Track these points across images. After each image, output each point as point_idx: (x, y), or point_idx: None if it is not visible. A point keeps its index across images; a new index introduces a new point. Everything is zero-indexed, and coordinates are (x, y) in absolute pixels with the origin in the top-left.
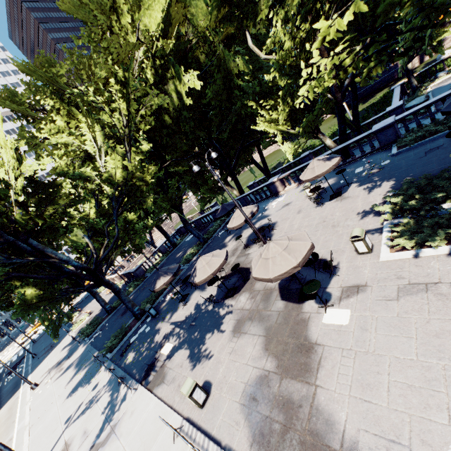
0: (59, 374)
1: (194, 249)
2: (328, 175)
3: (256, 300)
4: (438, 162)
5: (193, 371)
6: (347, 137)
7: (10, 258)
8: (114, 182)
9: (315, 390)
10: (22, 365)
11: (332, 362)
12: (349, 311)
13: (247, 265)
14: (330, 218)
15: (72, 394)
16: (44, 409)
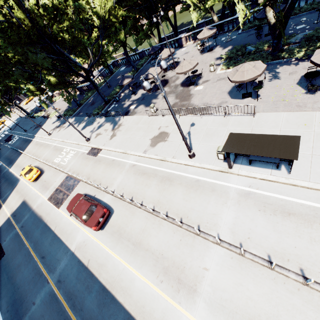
0: (65, 128)
1: (132, 73)
2: (210, 39)
3: (171, 88)
4: (249, 41)
5: (149, 108)
6: (226, 16)
7: (49, 54)
8: (100, 17)
9: (190, 101)
10: (17, 136)
11: (196, 96)
12: (203, 86)
13: (166, 78)
14: (205, 60)
15: (85, 128)
16: (69, 135)
